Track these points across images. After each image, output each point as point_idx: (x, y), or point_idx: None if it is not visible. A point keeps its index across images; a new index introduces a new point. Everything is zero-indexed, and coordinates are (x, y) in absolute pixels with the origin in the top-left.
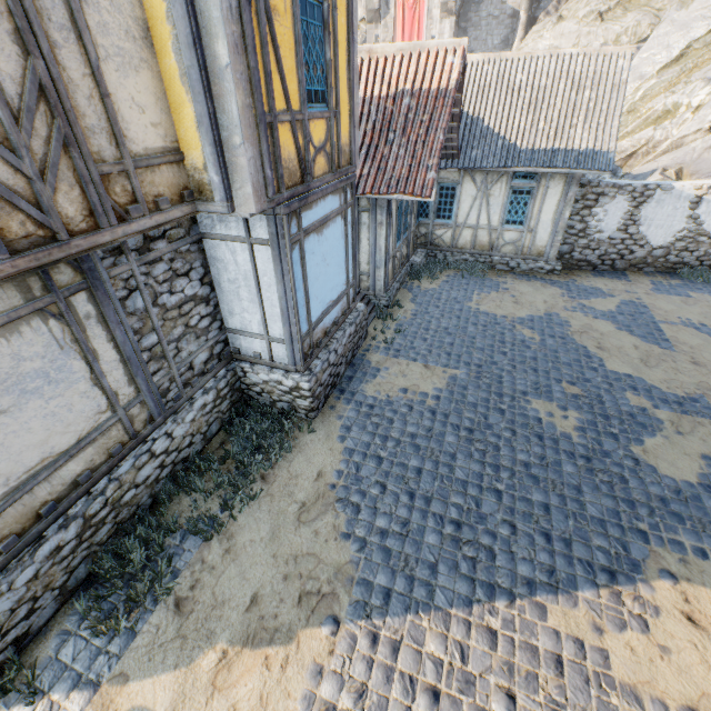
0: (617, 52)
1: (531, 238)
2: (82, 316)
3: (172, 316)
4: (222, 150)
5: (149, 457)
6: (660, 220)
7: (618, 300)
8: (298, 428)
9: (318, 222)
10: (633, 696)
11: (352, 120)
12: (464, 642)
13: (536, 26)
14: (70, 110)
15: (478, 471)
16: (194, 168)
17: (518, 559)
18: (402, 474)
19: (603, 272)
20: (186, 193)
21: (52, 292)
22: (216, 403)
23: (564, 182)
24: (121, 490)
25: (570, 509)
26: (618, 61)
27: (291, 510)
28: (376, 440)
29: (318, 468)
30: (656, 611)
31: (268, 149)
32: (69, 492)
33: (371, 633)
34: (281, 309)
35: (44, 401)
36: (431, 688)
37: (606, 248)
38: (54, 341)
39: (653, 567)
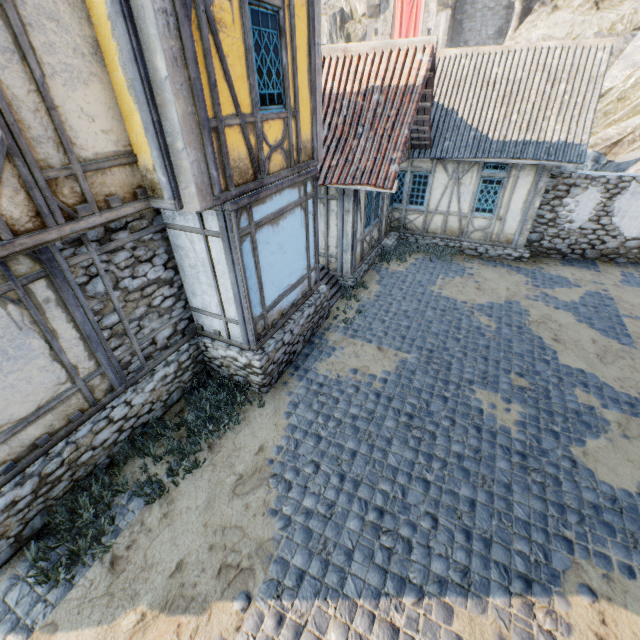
0: (596, 45)
1: (500, 225)
2: (42, 300)
3: (134, 297)
4: (168, 154)
5: (107, 422)
6: (634, 212)
7: (583, 291)
8: (249, 402)
9: (272, 215)
10: None
11: (314, 118)
12: (365, 636)
13: (530, 16)
14: (13, 124)
15: (410, 459)
16: (146, 169)
17: (434, 555)
18: (337, 456)
19: (573, 261)
20: (139, 192)
21: (10, 281)
22: (177, 374)
23: (535, 173)
24: (78, 452)
25: (496, 508)
26: (597, 54)
27: (229, 481)
28: (318, 419)
29: (260, 442)
30: (567, 629)
31: (213, 152)
32: (28, 453)
33: (278, 614)
34: (234, 294)
35: (3, 375)
36: None
37: (576, 237)
38: (13, 323)
39: (573, 580)
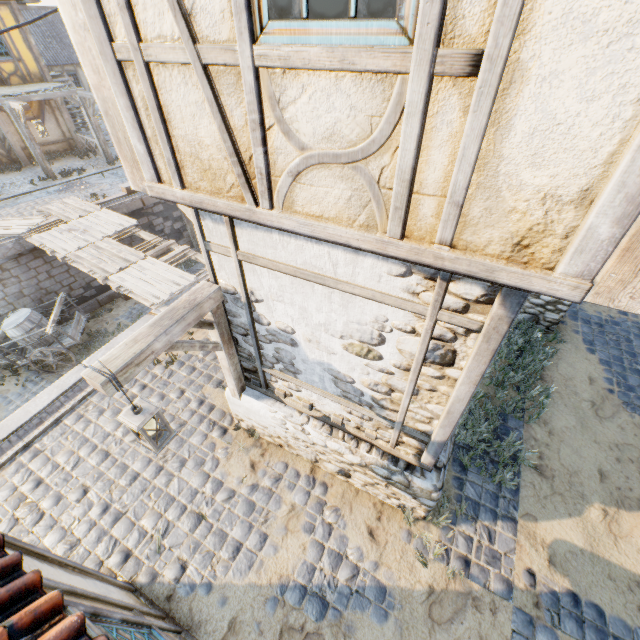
0: None
1: None
2: None
3: None
4: None
5: None
6: None
7: None
8: (550, 338)
9: None
10: None
11: None
12: None
13: None
14: None
15: None
16: None
17: None
18: None
19: None
20: None
21: None
22: None
23: None
24: None
25: None
26: None
27: (585, 407)
28: (624, 355)
29: (585, 374)
30: None
31: None
32: None
33: None
34: None
35: None
36: None
37: None
38: None
39: None
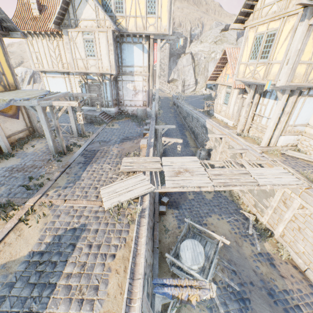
0: None
1: None
2: None
3: None
4: None
5: None
6: None
7: None
8: None
9: None
10: None
11: None
12: None
13: (193, 43)
14: None
15: None
16: None
17: None
18: None
19: None
20: None
21: None
22: None
23: None
24: None
25: None
26: None
27: None
28: None
29: None
30: None
31: None
32: None
33: None
34: None
35: None
36: None
37: None
38: None
39: None
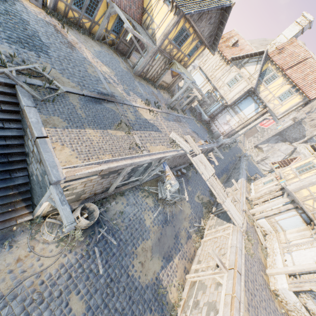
0: None
1: None
2: None
3: None
4: None
5: None
6: None
7: None
8: None
9: None
10: None
11: None
12: None
13: (305, 144)
14: None
15: None
16: None
17: None
18: None
19: None
20: None
21: None
22: None
23: None
24: None
25: None
26: None
27: None
28: None
29: None
30: None
31: None
32: None
33: None
34: None
35: None
36: None
37: None
38: None
39: None
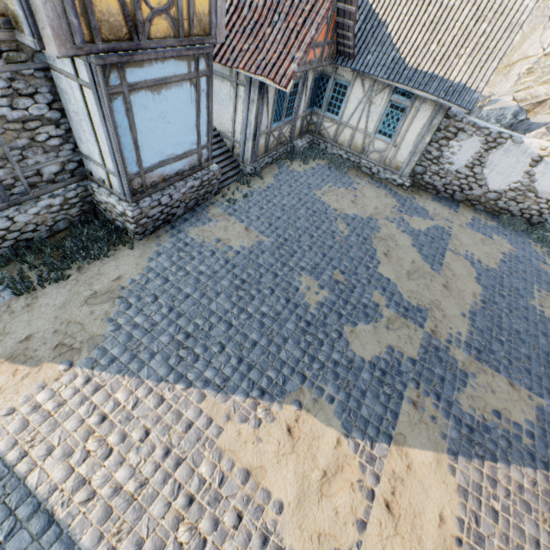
0: None
1: (394, 152)
2: None
3: (15, 128)
4: None
5: None
6: (502, 168)
7: (433, 224)
8: (121, 243)
9: (151, 81)
10: (220, 454)
11: None
12: (141, 399)
13: None
14: None
15: (227, 309)
16: None
17: (210, 367)
18: (174, 295)
19: (443, 199)
20: (1, 20)
21: None
22: (63, 207)
23: (433, 109)
24: None
25: (269, 350)
26: None
27: (85, 294)
28: (172, 268)
29: (120, 273)
30: (272, 420)
31: None
32: None
33: (88, 377)
34: (109, 148)
35: None
36: (104, 415)
37: (451, 179)
38: None
39: (293, 397)
